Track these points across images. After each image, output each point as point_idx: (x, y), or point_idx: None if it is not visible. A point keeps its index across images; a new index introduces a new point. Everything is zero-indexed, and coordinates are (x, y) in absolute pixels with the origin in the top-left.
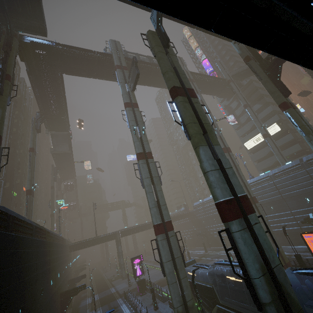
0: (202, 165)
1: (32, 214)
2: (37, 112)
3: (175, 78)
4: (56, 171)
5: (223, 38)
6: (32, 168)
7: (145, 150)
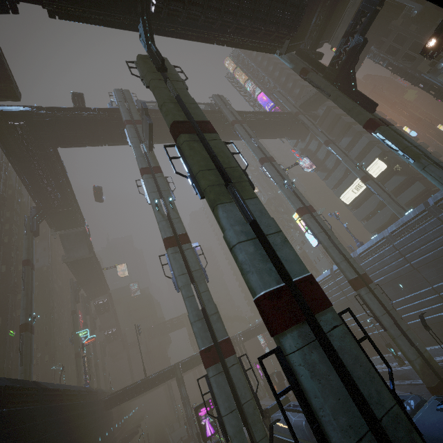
0: (225, 235)
1: (32, 361)
2: (32, 208)
3: (178, 111)
4: (77, 287)
5: (260, 50)
6: (28, 290)
7: (177, 232)
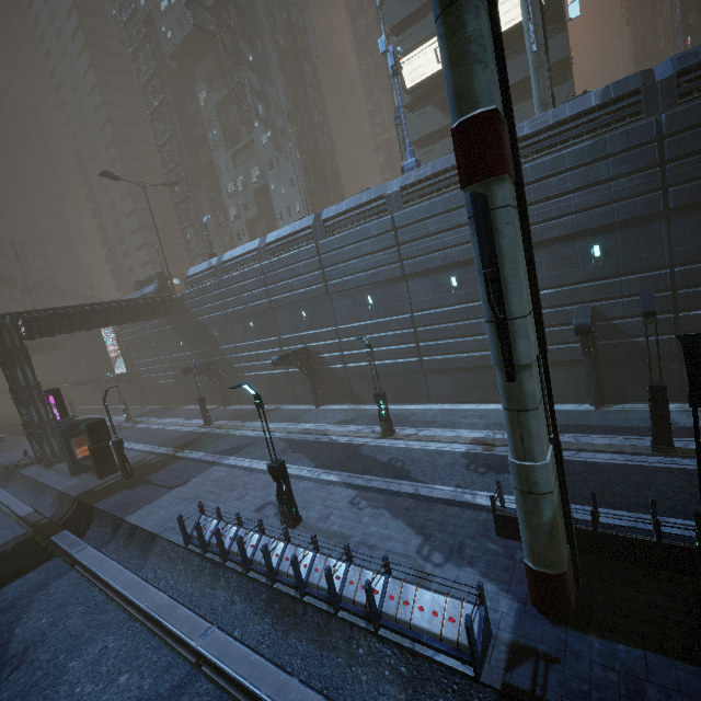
0: None
1: None
2: None
3: None
4: None
5: None
6: None
7: None
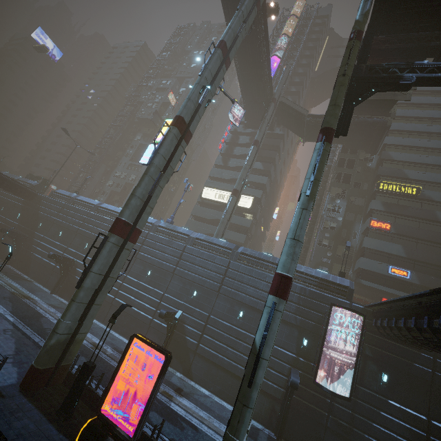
0: None
1: None
2: None
3: None
4: None
5: None
6: None
7: None
